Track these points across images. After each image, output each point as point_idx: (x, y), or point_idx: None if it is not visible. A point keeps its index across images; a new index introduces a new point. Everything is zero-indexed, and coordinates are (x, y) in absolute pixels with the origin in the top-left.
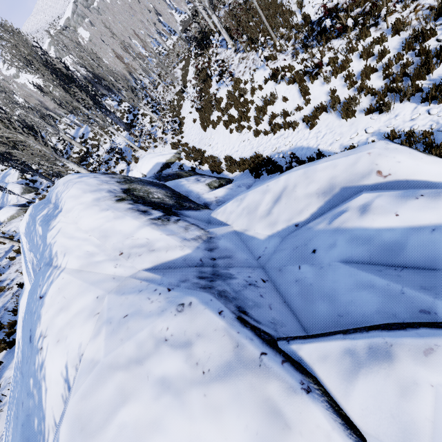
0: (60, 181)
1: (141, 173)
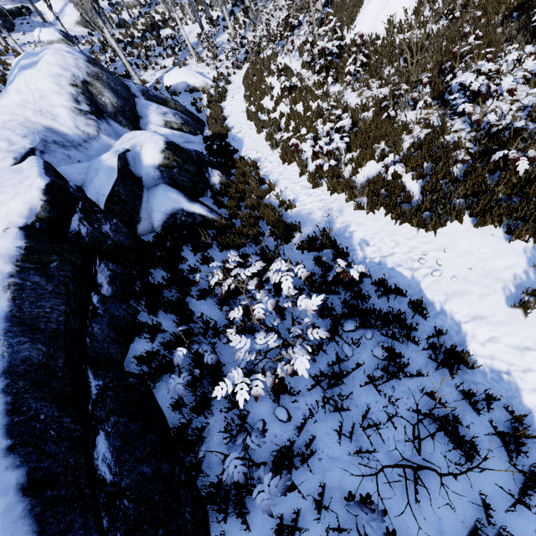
0: (54, 46)
1: (169, 82)
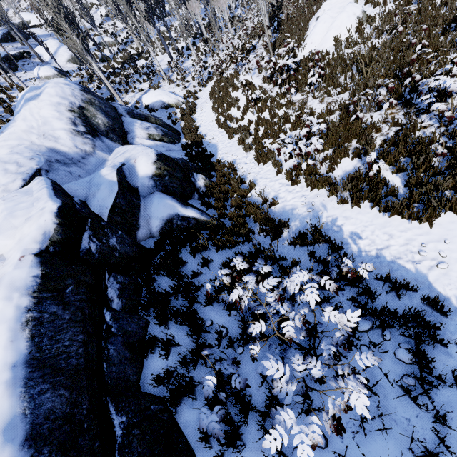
0: (54, 80)
1: (147, 101)
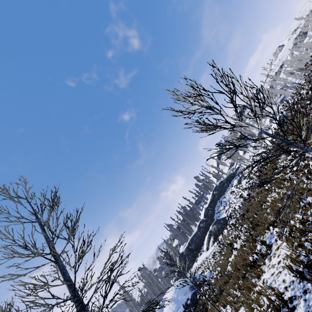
0: None
1: None
